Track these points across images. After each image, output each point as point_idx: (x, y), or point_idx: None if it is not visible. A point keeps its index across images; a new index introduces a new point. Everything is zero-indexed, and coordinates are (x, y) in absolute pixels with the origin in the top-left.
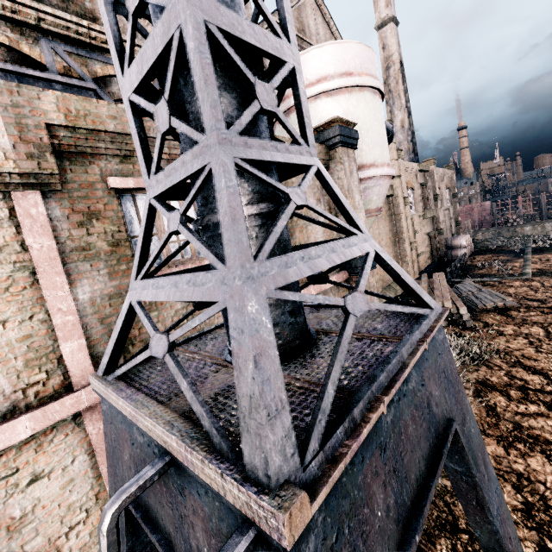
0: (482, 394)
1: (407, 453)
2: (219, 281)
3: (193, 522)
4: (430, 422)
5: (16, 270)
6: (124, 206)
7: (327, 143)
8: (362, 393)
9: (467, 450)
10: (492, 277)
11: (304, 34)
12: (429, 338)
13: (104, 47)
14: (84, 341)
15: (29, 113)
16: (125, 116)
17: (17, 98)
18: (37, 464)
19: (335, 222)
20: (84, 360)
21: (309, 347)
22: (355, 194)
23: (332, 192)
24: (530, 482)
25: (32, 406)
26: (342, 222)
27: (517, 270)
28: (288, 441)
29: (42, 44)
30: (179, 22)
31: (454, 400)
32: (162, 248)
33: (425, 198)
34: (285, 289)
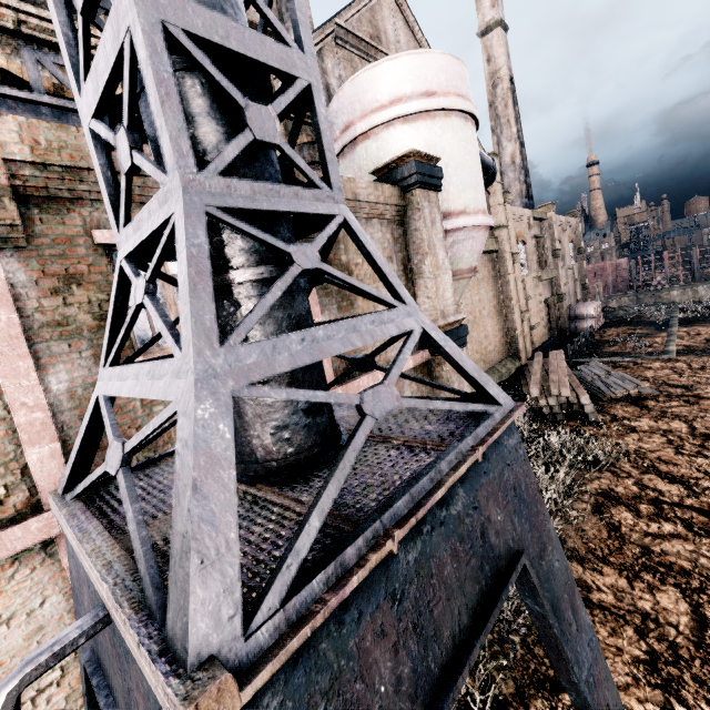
0: (604, 509)
1: (440, 602)
2: (174, 374)
3: (137, 699)
4: (484, 557)
5: None
6: None
7: (401, 184)
8: (367, 525)
9: (542, 593)
10: (626, 356)
11: (380, 43)
12: (486, 445)
13: None
14: (58, 445)
15: None
16: None
17: None
18: None
19: (364, 291)
20: (58, 470)
21: (332, 456)
22: (439, 250)
23: (365, 251)
24: (658, 625)
25: None
26: (375, 291)
27: (658, 347)
28: (228, 598)
29: (24, 54)
30: (128, 24)
31: (529, 526)
32: (131, 326)
33: (541, 255)
34: (299, 380)
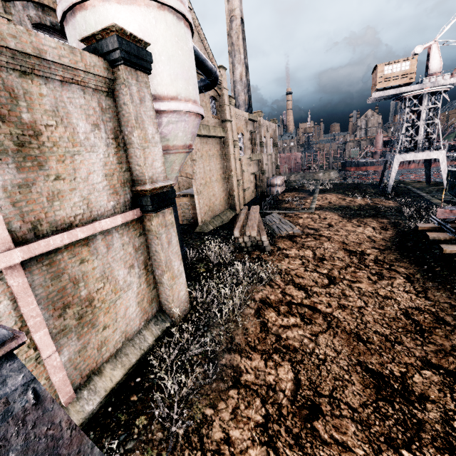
0: (261, 312)
1: None
2: None
3: None
4: None
5: None
6: None
7: (107, 57)
8: None
9: None
10: (292, 210)
11: None
12: None
13: None
14: None
15: None
16: None
17: None
18: None
19: None
20: None
21: None
22: (148, 125)
23: None
24: (275, 392)
25: None
26: None
27: (307, 205)
28: None
29: None
30: None
31: None
32: None
33: (253, 144)
34: None
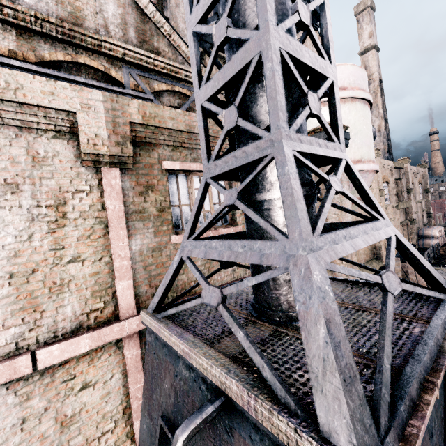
0: None
1: None
2: (279, 250)
3: None
4: None
5: (96, 223)
6: (169, 182)
7: None
8: (412, 372)
9: None
10: None
11: None
12: None
13: (162, 71)
14: (131, 281)
15: (121, 114)
16: (180, 118)
17: (115, 105)
18: (88, 374)
19: (362, 208)
20: (130, 296)
21: None
22: (344, 184)
23: (357, 182)
24: None
25: (91, 327)
26: (368, 208)
27: None
28: (364, 410)
29: (124, 70)
30: (260, 50)
31: None
32: (215, 217)
33: (399, 191)
34: None
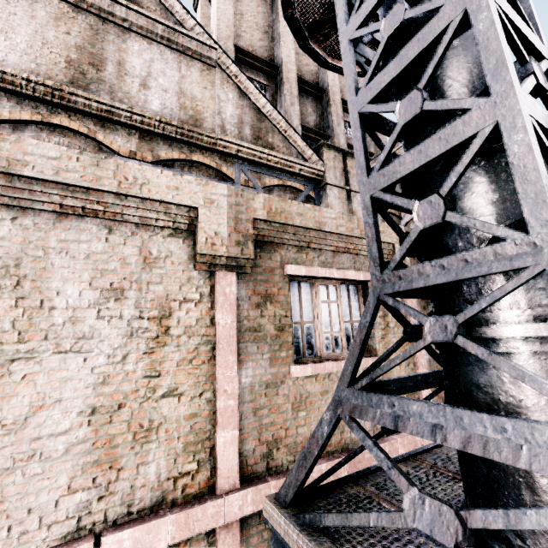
0: None
1: None
2: None
3: None
4: None
5: (202, 343)
6: (290, 291)
7: None
8: None
9: None
10: None
11: None
12: None
13: (275, 166)
14: (237, 432)
15: (244, 210)
16: (309, 214)
17: (240, 199)
18: None
19: None
20: (232, 456)
21: None
22: None
23: None
24: None
25: (176, 503)
26: None
27: None
28: None
29: (235, 166)
30: (495, 119)
31: None
32: (406, 358)
33: None
34: None
